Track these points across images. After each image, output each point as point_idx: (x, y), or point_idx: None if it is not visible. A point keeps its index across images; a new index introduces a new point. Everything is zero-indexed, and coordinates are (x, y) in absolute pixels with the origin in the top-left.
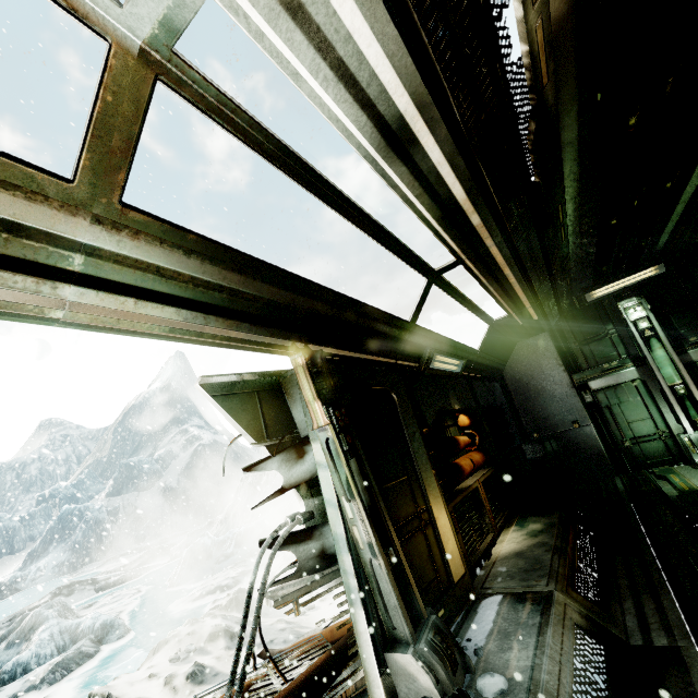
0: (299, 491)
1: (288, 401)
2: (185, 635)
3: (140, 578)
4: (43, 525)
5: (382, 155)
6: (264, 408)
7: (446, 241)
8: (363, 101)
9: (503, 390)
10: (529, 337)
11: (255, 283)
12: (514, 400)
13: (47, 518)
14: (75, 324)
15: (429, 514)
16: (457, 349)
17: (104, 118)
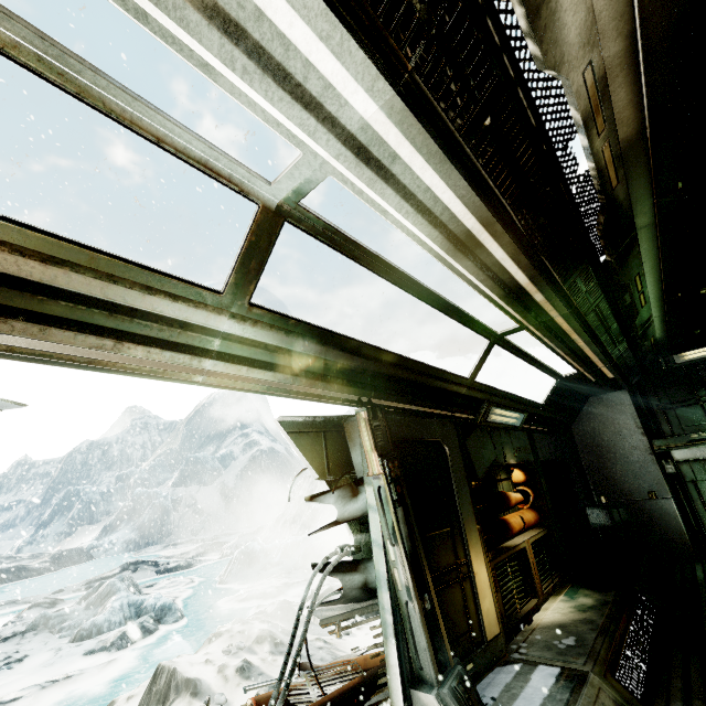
0: (350, 525)
1: (349, 444)
2: (237, 632)
3: (193, 569)
4: (118, 502)
5: (450, 255)
6: (328, 447)
7: (509, 312)
8: (436, 223)
9: (570, 446)
10: (604, 393)
11: (334, 351)
12: (581, 458)
13: (122, 496)
14: (207, 384)
15: (468, 567)
16: (518, 403)
17: (248, 251)
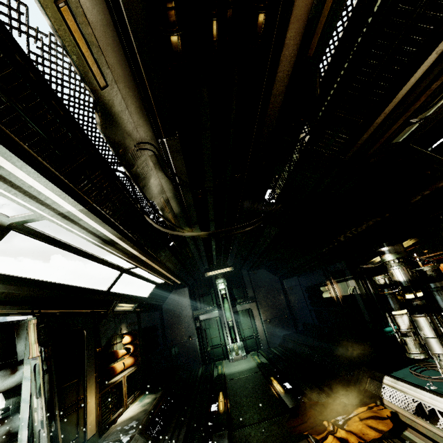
0: (4, 394)
1: (16, 339)
2: None
3: None
4: None
5: (103, 244)
6: None
7: (131, 262)
8: (97, 236)
9: (160, 316)
10: (179, 288)
11: (23, 288)
12: (164, 322)
13: None
14: None
15: (84, 400)
16: (134, 299)
17: None
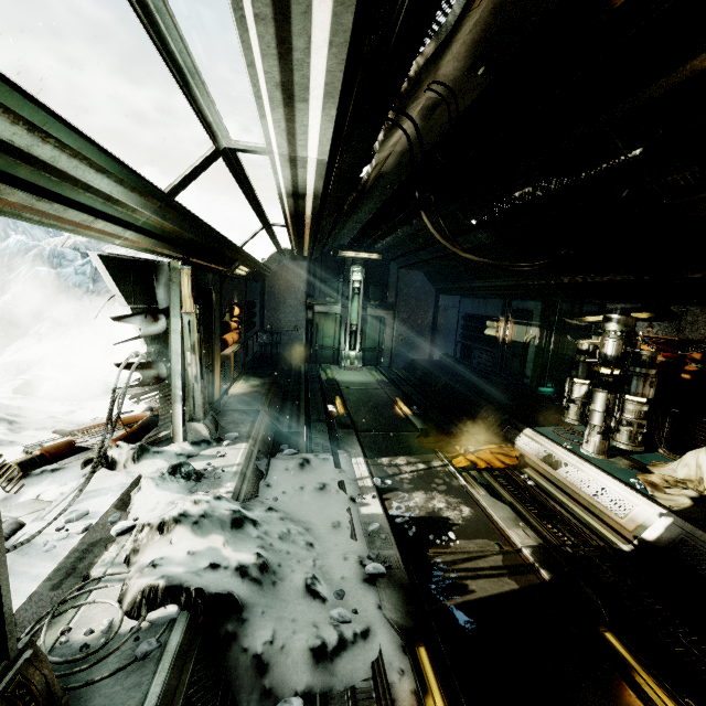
0: (145, 340)
1: (156, 284)
2: None
3: None
4: None
5: (287, 195)
6: (135, 282)
7: (287, 220)
8: (295, 186)
9: (261, 290)
10: (295, 260)
11: (191, 229)
12: (265, 300)
13: None
14: (116, 244)
15: (212, 366)
16: (252, 262)
17: (194, 171)
